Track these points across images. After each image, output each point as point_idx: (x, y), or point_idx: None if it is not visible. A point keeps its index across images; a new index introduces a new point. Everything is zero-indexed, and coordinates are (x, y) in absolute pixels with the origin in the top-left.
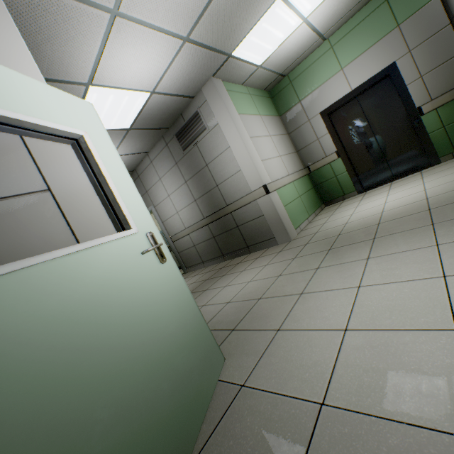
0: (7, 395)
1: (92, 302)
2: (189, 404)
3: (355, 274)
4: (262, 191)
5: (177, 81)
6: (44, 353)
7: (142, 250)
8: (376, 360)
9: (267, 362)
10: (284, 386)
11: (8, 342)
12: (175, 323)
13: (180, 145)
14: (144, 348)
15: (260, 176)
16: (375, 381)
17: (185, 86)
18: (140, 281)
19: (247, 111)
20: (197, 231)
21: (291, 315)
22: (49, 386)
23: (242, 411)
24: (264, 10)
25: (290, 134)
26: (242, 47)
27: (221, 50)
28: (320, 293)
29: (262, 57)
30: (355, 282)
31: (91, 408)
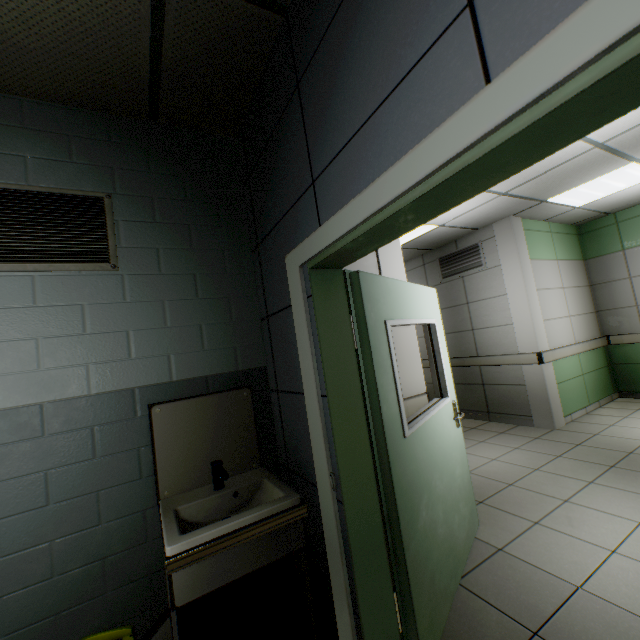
0: (424, 483)
1: (437, 447)
2: (463, 538)
3: (638, 509)
4: (532, 358)
5: (471, 219)
6: (429, 469)
7: (450, 414)
8: (637, 581)
9: (524, 542)
10: (543, 565)
11: (423, 458)
12: (460, 477)
13: (441, 270)
14: (450, 487)
15: (536, 341)
16: (632, 593)
17: (476, 221)
18: (449, 438)
19: (541, 254)
20: (425, 369)
21: (552, 516)
22: (430, 487)
23: (502, 564)
24: (608, 171)
25: (592, 286)
26: (562, 196)
27: (536, 198)
28: (589, 509)
29: (586, 201)
30: (637, 517)
31: (438, 507)
